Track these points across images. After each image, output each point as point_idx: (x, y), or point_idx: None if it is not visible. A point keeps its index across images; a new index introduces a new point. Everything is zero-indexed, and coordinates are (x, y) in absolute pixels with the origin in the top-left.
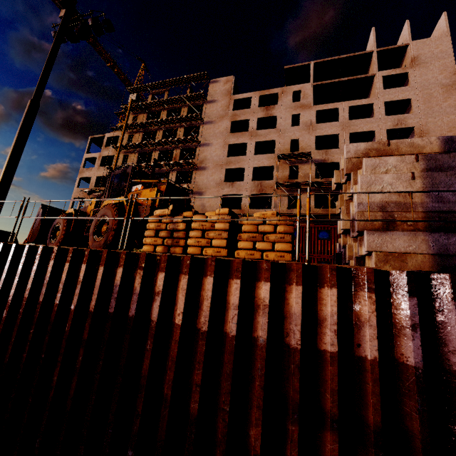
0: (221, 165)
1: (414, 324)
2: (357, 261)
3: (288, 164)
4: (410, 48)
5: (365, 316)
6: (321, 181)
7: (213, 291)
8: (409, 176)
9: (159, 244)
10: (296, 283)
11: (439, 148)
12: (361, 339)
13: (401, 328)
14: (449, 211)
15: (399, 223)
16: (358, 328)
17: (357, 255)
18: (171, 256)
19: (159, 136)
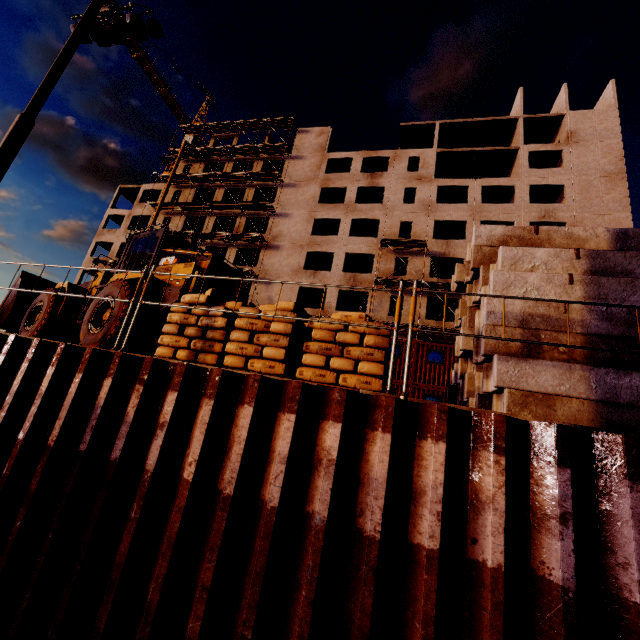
0: (301, 246)
1: (564, 513)
2: (480, 400)
3: (395, 255)
4: (566, 119)
5: (487, 493)
6: (438, 282)
7: (250, 430)
8: (565, 279)
9: (182, 347)
10: (383, 428)
11: (609, 244)
12: (479, 531)
13: (543, 517)
14: (621, 336)
15: (547, 348)
16: (476, 511)
17: (480, 391)
18: (192, 366)
19: (218, 196)
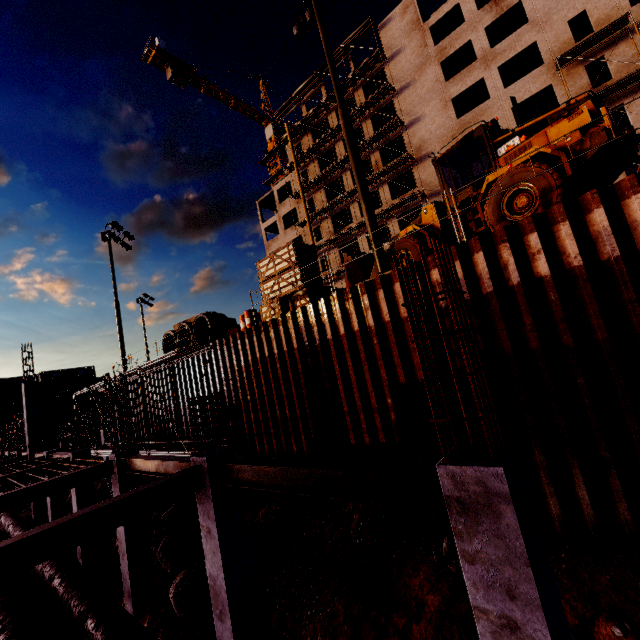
0: (452, 137)
1: None
2: None
3: (581, 65)
4: None
5: None
6: None
7: None
8: None
9: None
10: None
11: None
12: None
13: None
14: None
15: None
16: None
17: None
18: None
19: (340, 151)
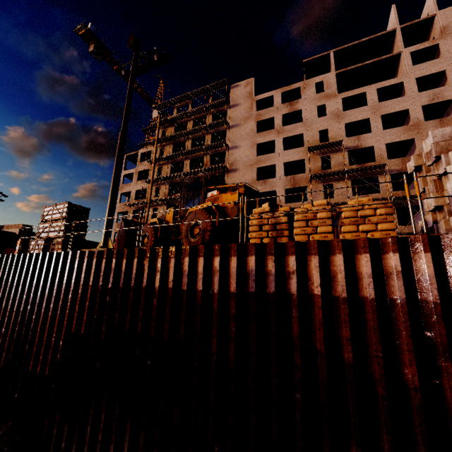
0: (251, 165)
1: None
2: None
3: (320, 155)
4: (437, 18)
5: None
6: (357, 167)
7: (344, 266)
8: None
9: (264, 237)
10: (424, 251)
11: None
12: None
13: None
14: None
15: None
16: None
17: None
18: (297, 242)
19: (188, 145)
